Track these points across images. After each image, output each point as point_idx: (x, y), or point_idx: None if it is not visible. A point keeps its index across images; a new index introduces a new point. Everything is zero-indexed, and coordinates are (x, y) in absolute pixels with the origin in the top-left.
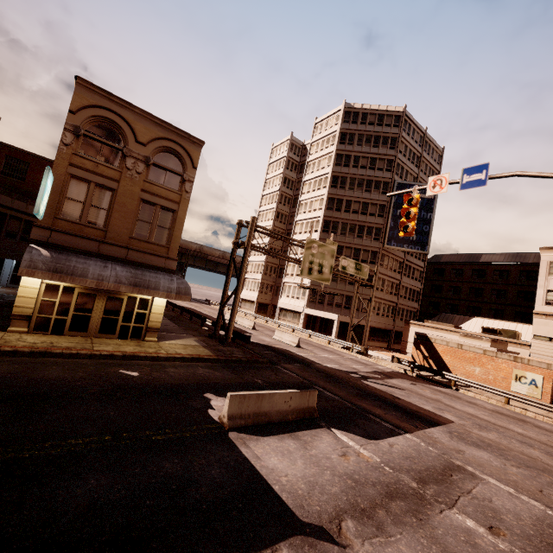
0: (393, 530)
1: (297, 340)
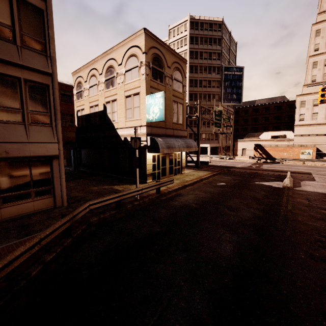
0: None
1: (209, 159)
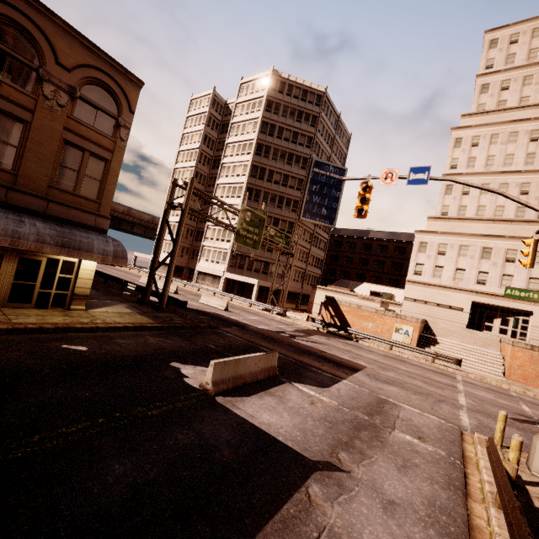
0: (371, 453)
1: (226, 304)
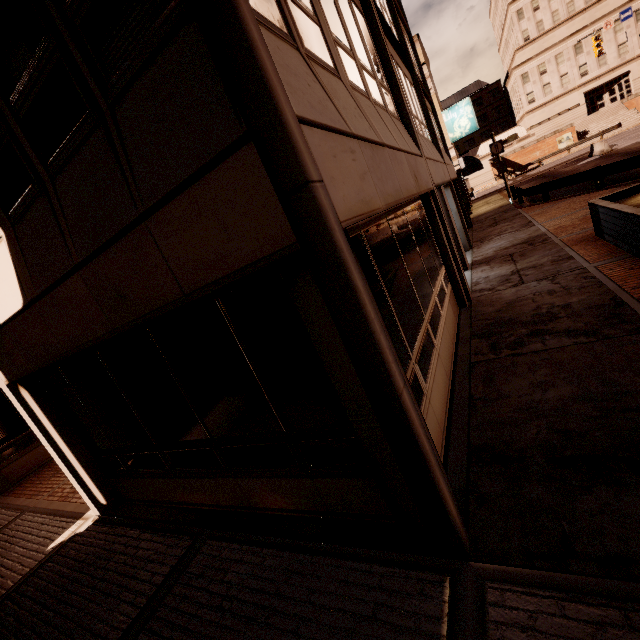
0: None
1: None
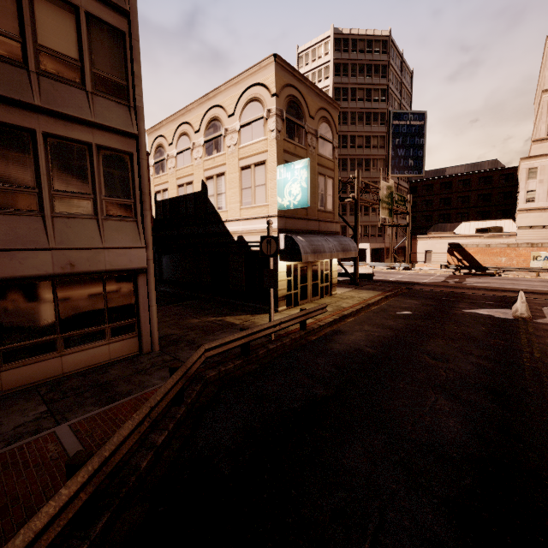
0: None
1: (372, 270)
